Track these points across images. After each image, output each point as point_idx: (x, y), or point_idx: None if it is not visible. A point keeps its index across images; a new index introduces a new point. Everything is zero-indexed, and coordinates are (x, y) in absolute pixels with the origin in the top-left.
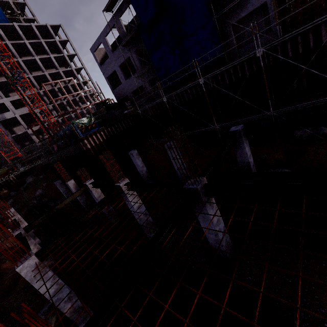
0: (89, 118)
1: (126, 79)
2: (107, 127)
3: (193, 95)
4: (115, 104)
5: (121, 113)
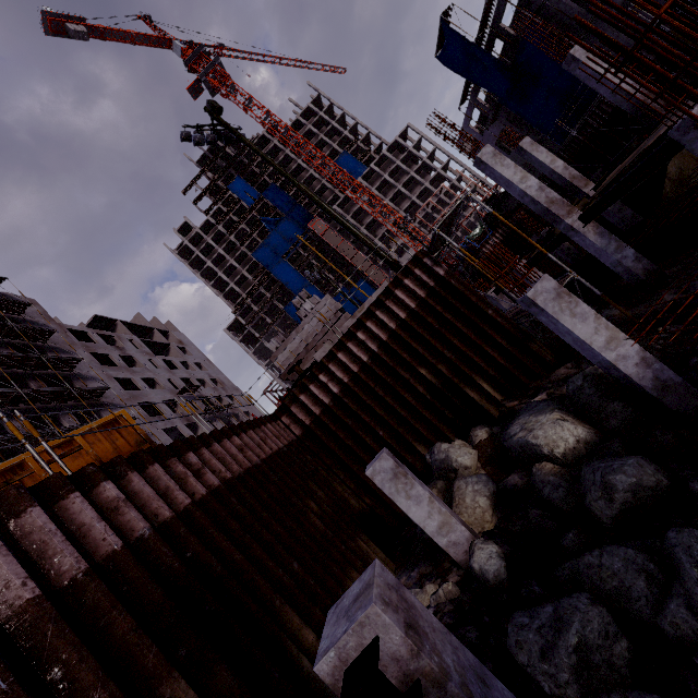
0: (480, 227)
1: (509, 154)
2: (500, 227)
3: (583, 141)
4: (506, 193)
5: (516, 200)
